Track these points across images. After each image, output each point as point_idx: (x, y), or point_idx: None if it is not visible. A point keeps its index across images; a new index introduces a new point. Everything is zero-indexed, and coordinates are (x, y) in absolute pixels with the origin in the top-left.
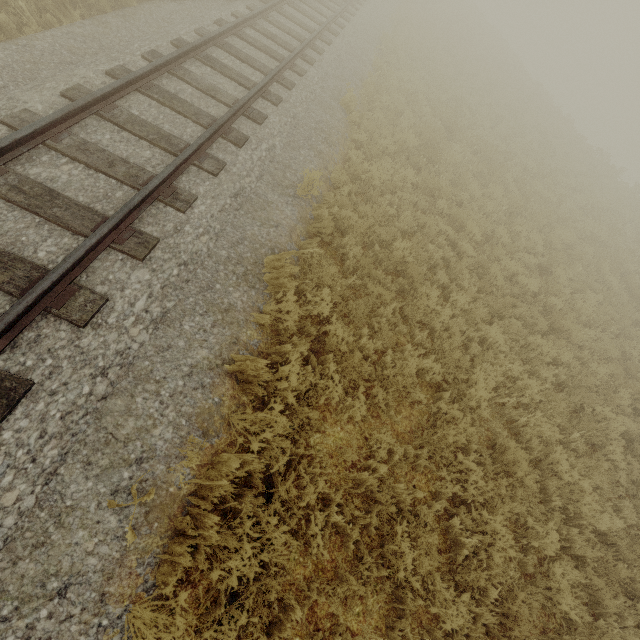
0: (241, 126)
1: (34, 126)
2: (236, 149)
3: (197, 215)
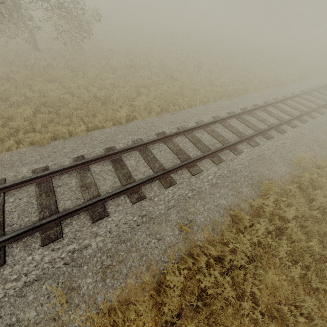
0: (271, 133)
1: (203, 124)
2: (266, 140)
3: (240, 157)
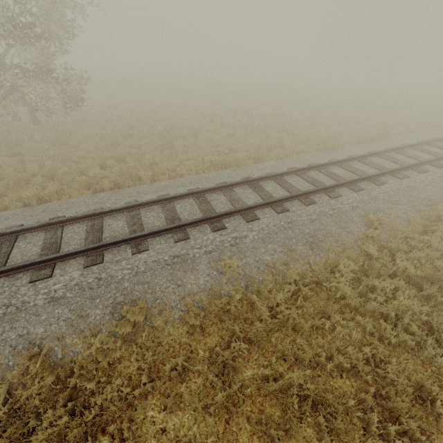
0: (231, 221)
1: (123, 206)
2: (209, 232)
3: (137, 258)
